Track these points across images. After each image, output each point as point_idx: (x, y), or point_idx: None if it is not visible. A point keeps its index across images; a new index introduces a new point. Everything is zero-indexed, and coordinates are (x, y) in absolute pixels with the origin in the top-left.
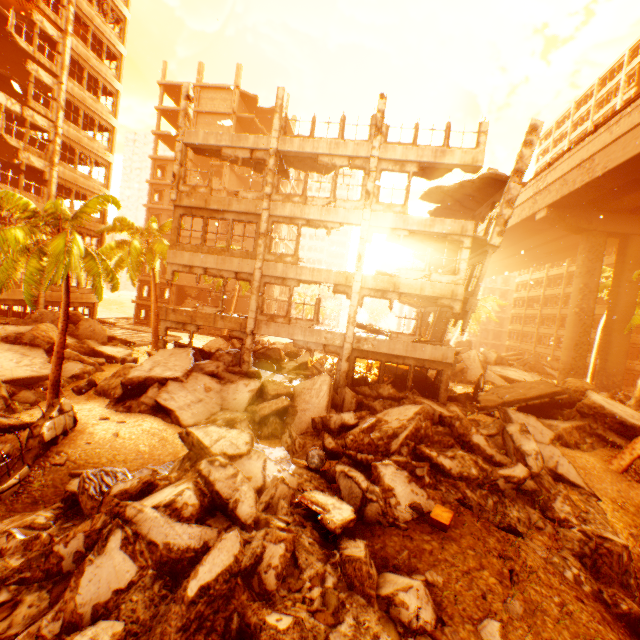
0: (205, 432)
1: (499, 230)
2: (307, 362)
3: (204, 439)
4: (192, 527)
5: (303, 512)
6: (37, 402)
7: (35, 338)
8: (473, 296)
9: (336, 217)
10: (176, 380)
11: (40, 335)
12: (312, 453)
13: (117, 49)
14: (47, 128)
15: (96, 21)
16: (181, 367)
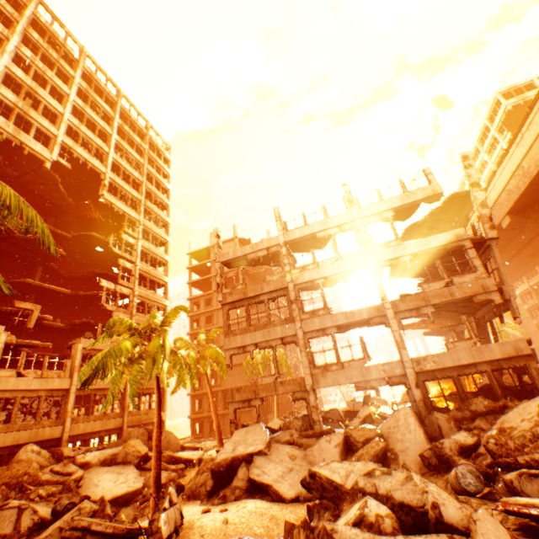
0: (329, 469)
1: (488, 225)
2: (370, 413)
3: (332, 476)
4: (409, 538)
5: (517, 533)
6: (135, 518)
7: (126, 454)
8: (504, 284)
9: (346, 267)
10: (260, 453)
11: (130, 450)
12: (459, 471)
13: (165, 239)
14: (129, 293)
15: (153, 228)
16: (260, 440)
